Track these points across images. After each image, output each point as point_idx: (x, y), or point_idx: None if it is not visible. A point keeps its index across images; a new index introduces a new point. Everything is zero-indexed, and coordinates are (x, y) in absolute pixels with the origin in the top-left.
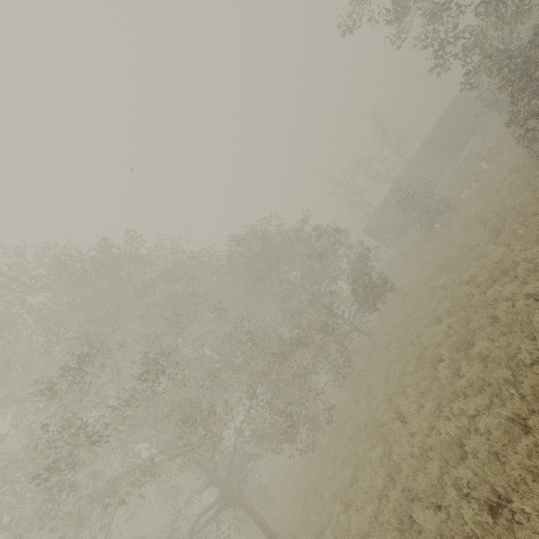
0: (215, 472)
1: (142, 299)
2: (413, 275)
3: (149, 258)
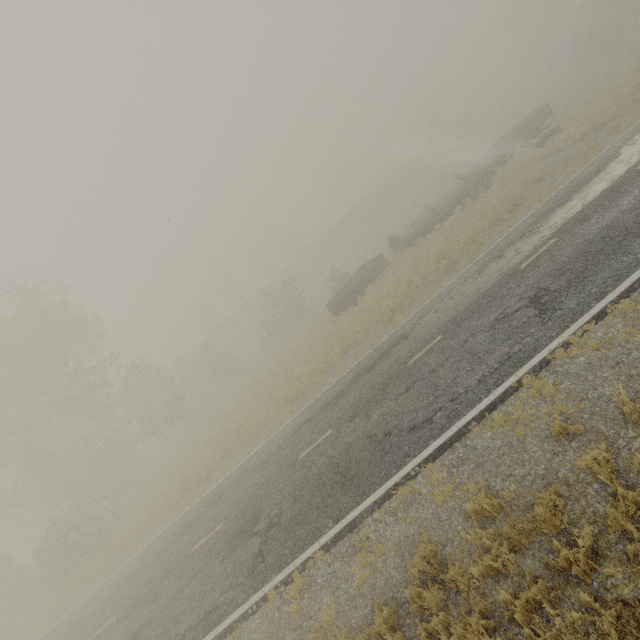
0: None
1: None
2: None
3: None
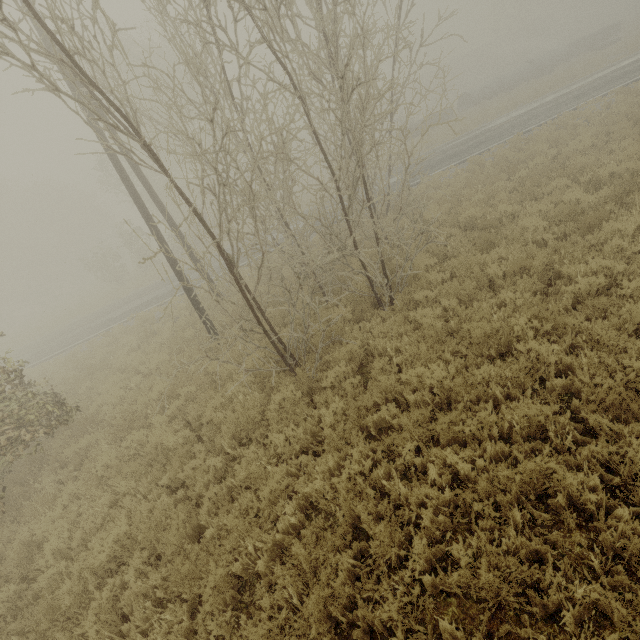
0: None
1: None
2: None
3: None
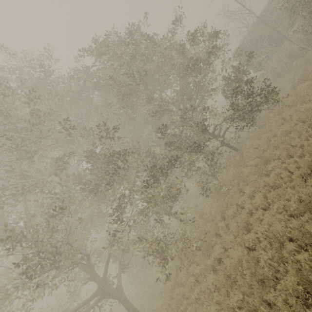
0: (92, 274)
1: None
2: (289, 88)
3: None
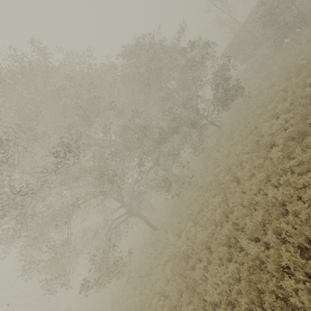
0: (123, 202)
1: (58, 101)
2: (258, 84)
3: (58, 68)
